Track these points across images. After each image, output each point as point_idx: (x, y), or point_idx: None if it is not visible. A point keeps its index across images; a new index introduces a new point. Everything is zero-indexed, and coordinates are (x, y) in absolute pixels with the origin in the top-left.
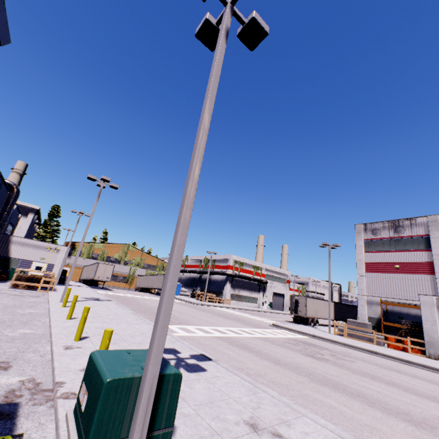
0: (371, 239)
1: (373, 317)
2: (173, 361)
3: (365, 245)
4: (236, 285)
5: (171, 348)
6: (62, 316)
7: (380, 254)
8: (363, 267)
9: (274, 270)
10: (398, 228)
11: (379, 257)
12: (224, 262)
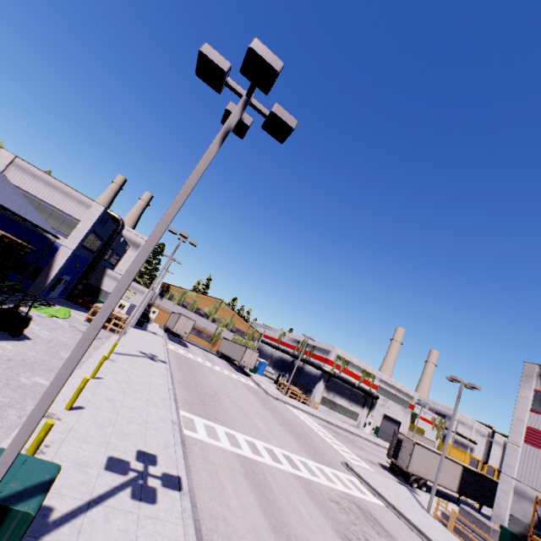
0: None
1: (519, 520)
2: (133, 475)
3: (535, 399)
4: (333, 388)
5: (152, 454)
6: (90, 372)
7: None
8: (521, 433)
9: (392, 384)
10: None
11: None
12: (324, 353)
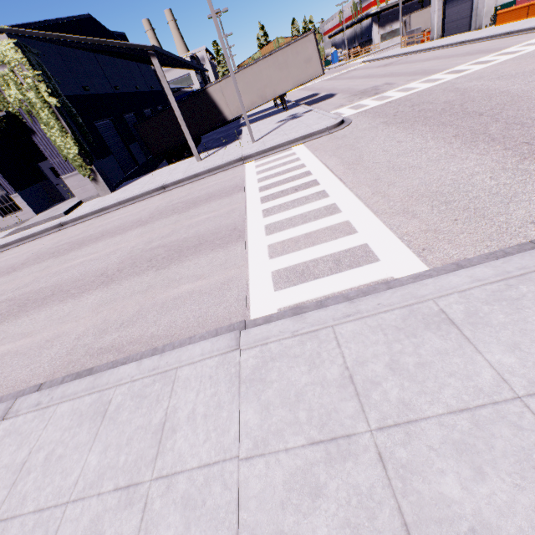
0: None
1: None
2: None
3: None
4: (386, 22)
5: None
6: None
7: None
8: None
9: None
10: None
11: None
12: None
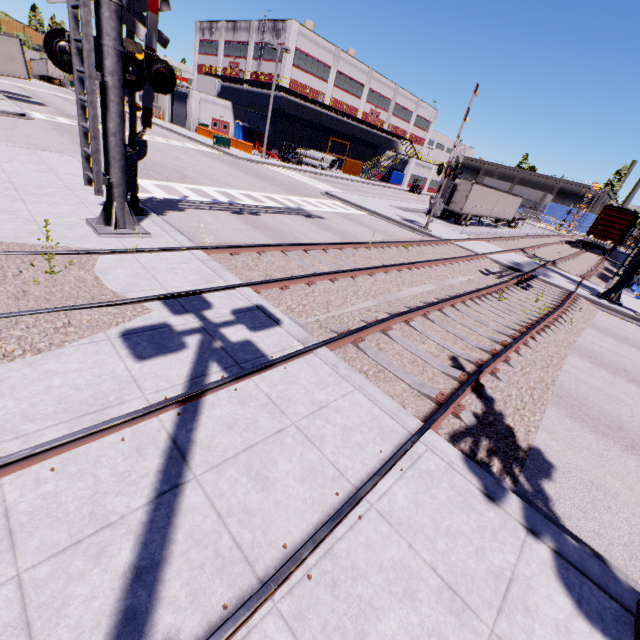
0: (201, 41)
1: None
2: None
3: (200, 46)
4: None
5: None
6: None
7: (203, 57)
8: (195, 69)
9: None
10: (212, 32)
11: (203, 60)
12: None
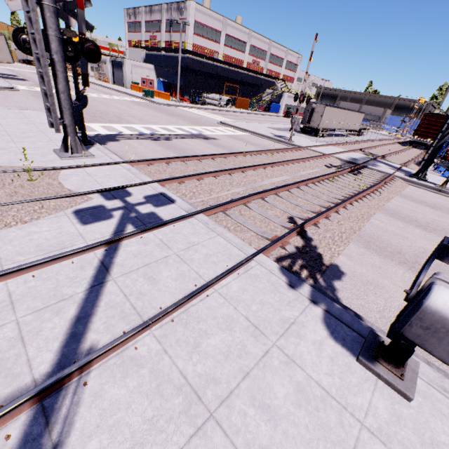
0: (129, 23)
1: None
2: None
3: (128, 27)
4: None
5: None
6: None
7: (131, 34)
8: (127, 44)
9: None
10: (135, 15)
11: (131, 37)
12: None
